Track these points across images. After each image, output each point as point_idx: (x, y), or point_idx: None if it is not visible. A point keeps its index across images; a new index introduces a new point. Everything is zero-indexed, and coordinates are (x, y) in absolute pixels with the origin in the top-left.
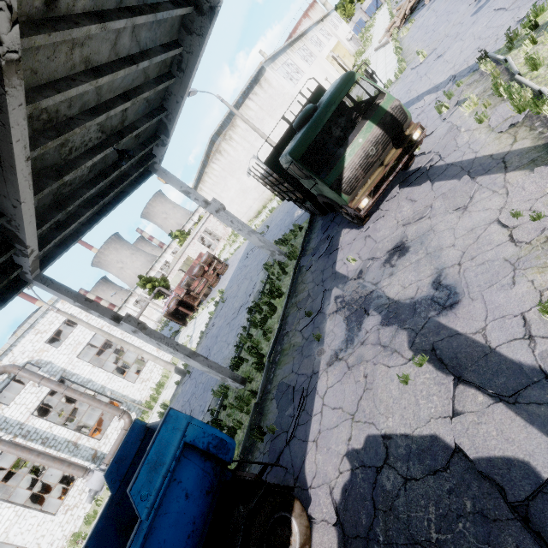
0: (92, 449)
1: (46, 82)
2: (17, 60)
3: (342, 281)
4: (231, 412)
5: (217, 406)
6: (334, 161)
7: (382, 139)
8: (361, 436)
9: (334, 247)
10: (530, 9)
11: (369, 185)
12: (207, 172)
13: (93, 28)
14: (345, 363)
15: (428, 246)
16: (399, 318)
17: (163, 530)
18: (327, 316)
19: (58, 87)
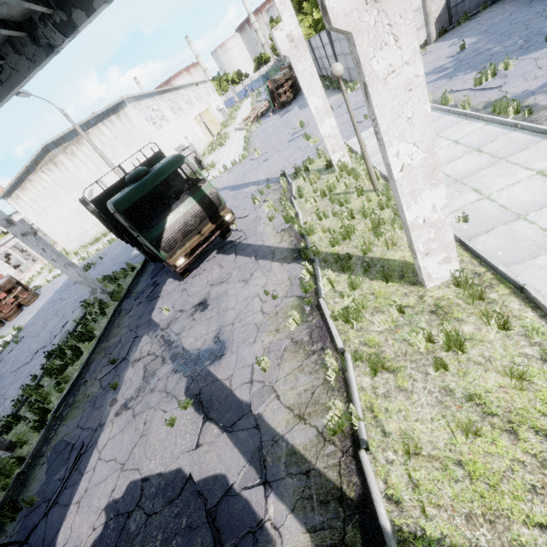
0: None
1: None
2: None
3: (153, 328)
4: None
5: None
6: (157, 221)
7: (200, 214)
8: (125, 484)
9: (157, 294)
10: (307, 158)
11: (187, 247)
12: (32, 180)
13: None
14: (132, 411)
15: (220, 306)
16: (185, 367)
17: None
18: (130, 363)
19: None
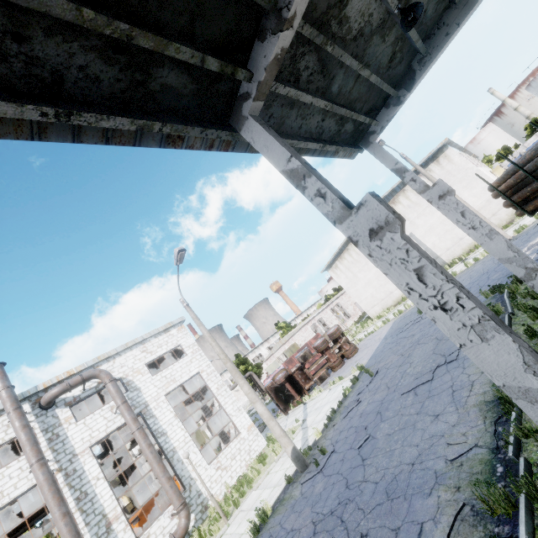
0: None
1: None
2: None
3: None
4: None
5: (522, 536)
6: None
7: None
8: None
9: None
10: None
11: None
12: (349, 249)
13: None
14: None
15: None
16: None
17: None
18: None
19: None
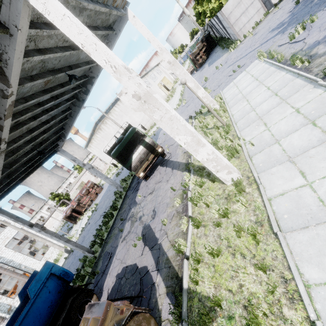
0: (8, 305)
1: (11, 140)
2: (4, 150)
3: (135, 205)
4: (86, 268)
5: (81, 266)
6: (128, 159)
7: (146, 152)
8: (121, 268)
9: (138, 188)
10: (201, 106)
11: (143, 167)
12: (94, 138)
13: (31, 123)
14: (126, 241)
15: (157, 194)
16: (143, 222)
17: (39, 303)
18: (127, 220)
19: (15, 141)
